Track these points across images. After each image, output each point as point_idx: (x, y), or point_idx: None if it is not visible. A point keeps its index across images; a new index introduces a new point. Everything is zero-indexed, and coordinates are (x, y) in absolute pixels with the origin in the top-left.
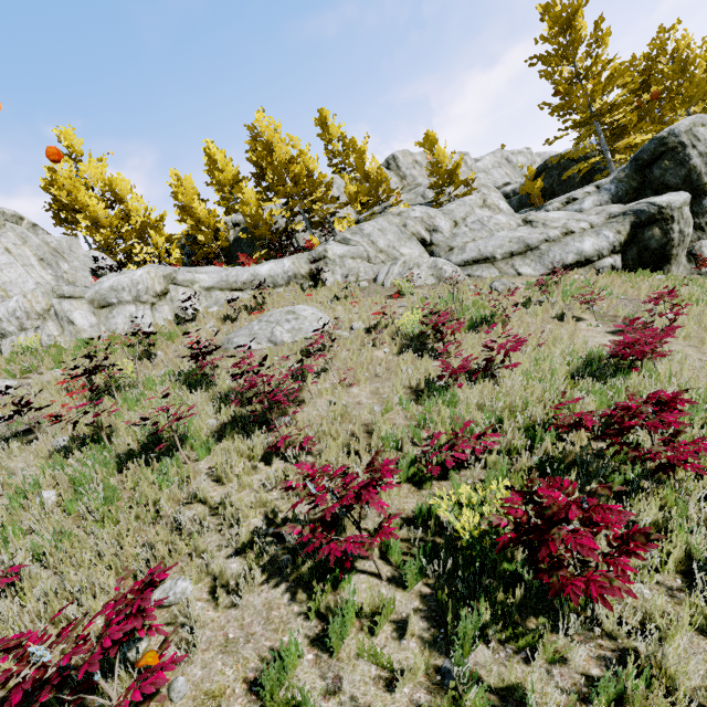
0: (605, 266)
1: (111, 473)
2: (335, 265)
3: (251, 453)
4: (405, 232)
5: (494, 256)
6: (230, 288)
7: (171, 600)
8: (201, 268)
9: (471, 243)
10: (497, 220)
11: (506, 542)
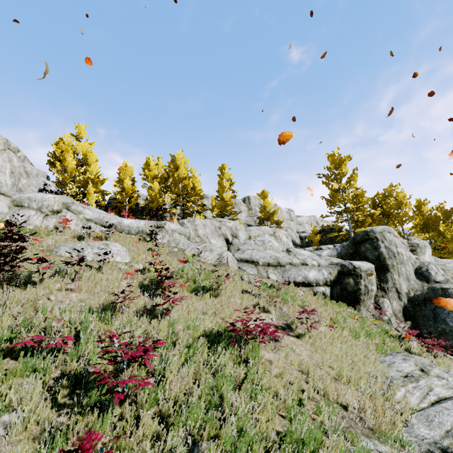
0: (319, 291)
1: None
2: (166, 233)
3: None
4: (218, 231)
5: (258, 262)
6: (101, 224)
7: None
8: (93, 208)
9: (250, 250)
10: (273, 244)
11: None
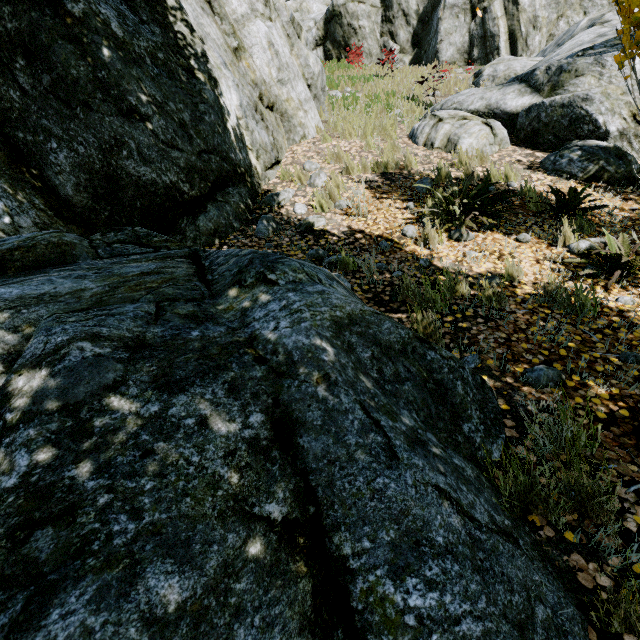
0: None
1: None
2: None
3: None
4: None
5: None
6: None
7: None
8: None
9: None
10: None
11: None
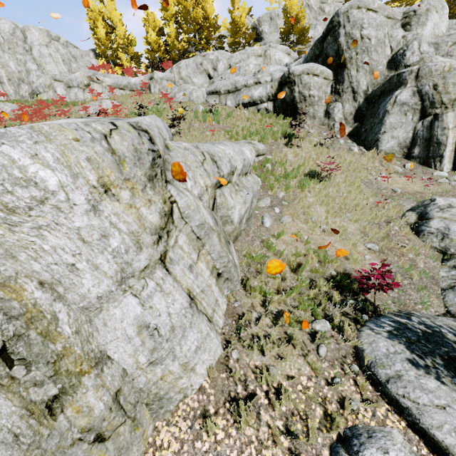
0: (262, 108)
1: None
2: (156, 83)
3: None
4: (200, 68)
5: (220, 91)
6: (119, 88)
7: None
8: (112, 75)
9: (219, 81)
10: (248, 67)
11: None
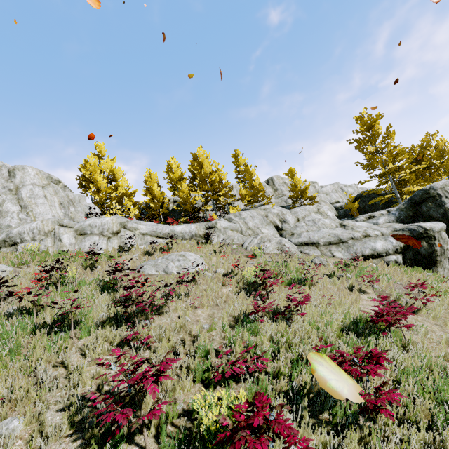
0: (391, 260)
1: (24, 335)
2: (220, 232)
3: (112, 340)
4: (266, 220)
5: (318, 242)
6: (156, 236)
7: (3, 433)
8: (144, 222)
9: (305, 232)
10: (324, 221)
11: (222, 438)
